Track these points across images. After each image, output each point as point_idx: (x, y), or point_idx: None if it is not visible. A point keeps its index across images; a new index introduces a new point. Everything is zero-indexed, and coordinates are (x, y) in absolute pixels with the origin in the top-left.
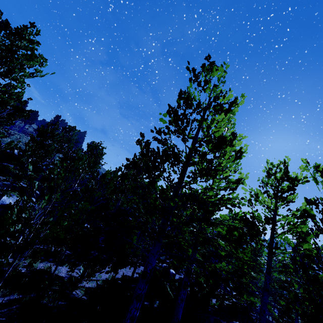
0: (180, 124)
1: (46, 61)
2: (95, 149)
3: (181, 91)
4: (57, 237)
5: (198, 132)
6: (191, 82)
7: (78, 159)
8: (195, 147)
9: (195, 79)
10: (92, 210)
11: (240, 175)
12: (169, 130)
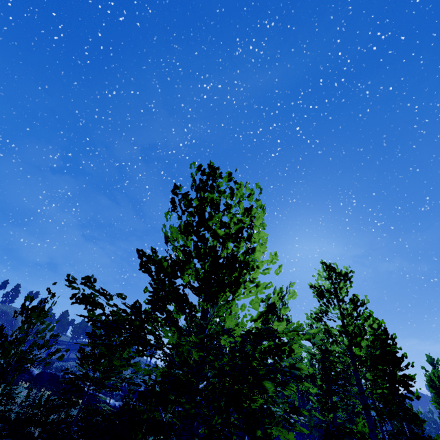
0: None
1: None
2: None
3: None
4: None
5: None
6: None
7: None
8: None
9: None
10: None
11: None
12: None
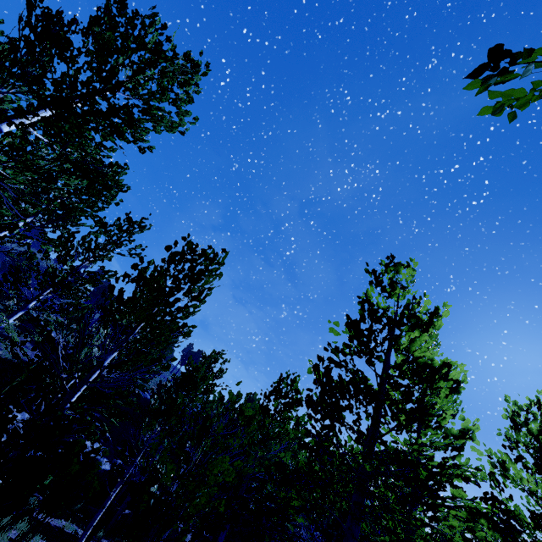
0: (365, 341)
1: (221, 276)
2: (215, 362)
3: (364, 300)
4: (218, 508)
5: (390, 353)
6: (371, 285)
7: (201, 380)
8: (390, 375)
9: (377, 283)
10: (264, 468)
11: (464, 423)
12: (351, 350)
